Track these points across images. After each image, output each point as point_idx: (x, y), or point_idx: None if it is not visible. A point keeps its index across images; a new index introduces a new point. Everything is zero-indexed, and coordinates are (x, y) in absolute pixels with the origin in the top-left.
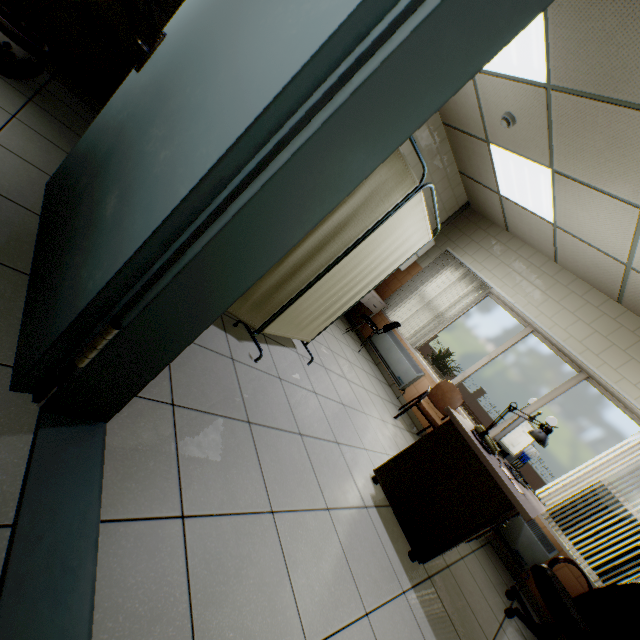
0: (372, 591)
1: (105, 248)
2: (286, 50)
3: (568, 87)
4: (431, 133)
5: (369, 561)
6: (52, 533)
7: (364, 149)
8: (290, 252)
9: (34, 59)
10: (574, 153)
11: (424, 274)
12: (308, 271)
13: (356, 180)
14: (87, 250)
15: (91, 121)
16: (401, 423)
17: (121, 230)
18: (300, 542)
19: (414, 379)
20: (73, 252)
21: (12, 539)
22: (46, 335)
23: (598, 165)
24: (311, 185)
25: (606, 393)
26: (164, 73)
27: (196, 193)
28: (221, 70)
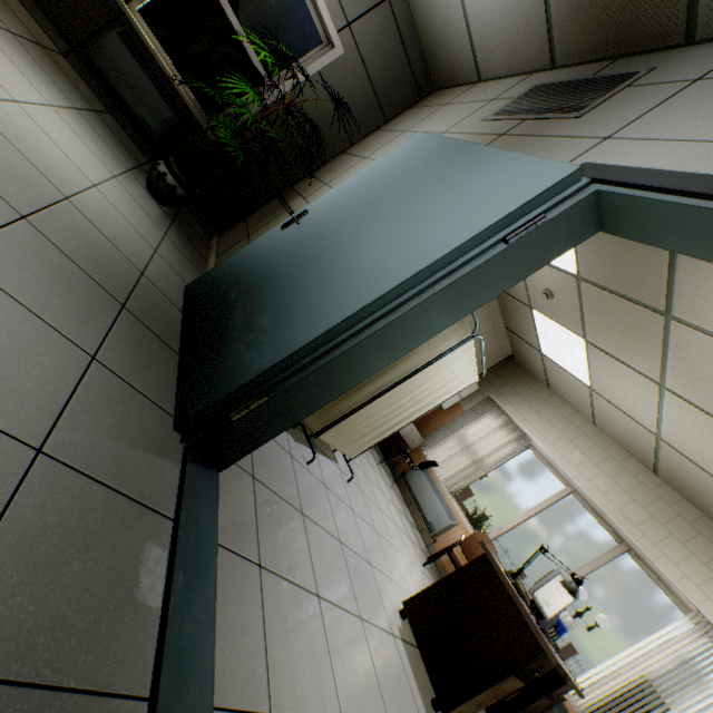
0: (396, 712)
1: (267, 344)
2: (409, 258)
3: (593, 281)
4: None
5: (395, 685)
6: (195, 534)
7: (445, 314)
8: None
9: (188, 197)
10: (602, 330)
11: (466, 416)
12: (370, 388)
13: (438, 330)
14: (247, 343)
15: (204, 239)
16: (429, 573)
17: (281, 335)
18: (338, 633)
19: (447, 527)
20: (231, 342)
21: (176, 528)
22: (211, 394)
23: (621, 343)
24: (411, 329)
25: (648, 570)
26: (310, 239)
27: (344, 323)
28: (361, 254)
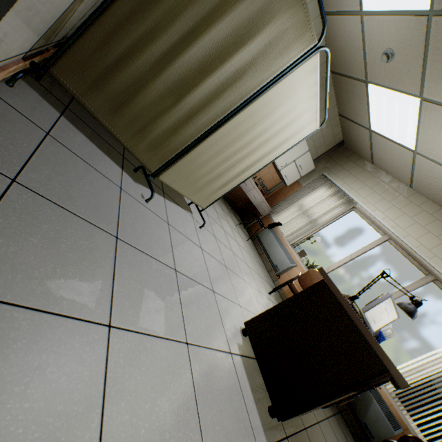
0: None
1: None
2: None
3: None
4: (321, 79)
5: (224, 409)
6: None
7: None
8: (188, 91)
9: None
10: None
11: (304, 190)
12: (204, 119)
13: None
14: None
15: None
16: (274, 299)
17: None
18: (138, 369)
19: (288, 268)
20: None
21: None
22: None
23: None
24: None
25: None
26: None
27: None
28: None
